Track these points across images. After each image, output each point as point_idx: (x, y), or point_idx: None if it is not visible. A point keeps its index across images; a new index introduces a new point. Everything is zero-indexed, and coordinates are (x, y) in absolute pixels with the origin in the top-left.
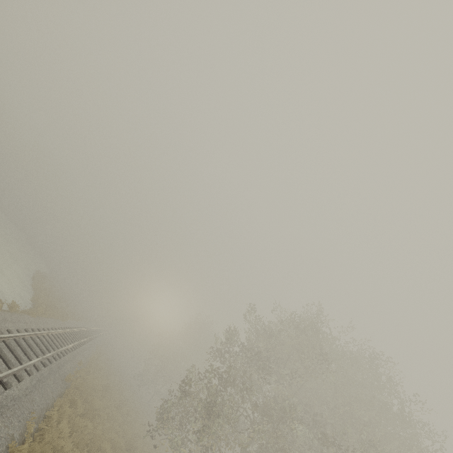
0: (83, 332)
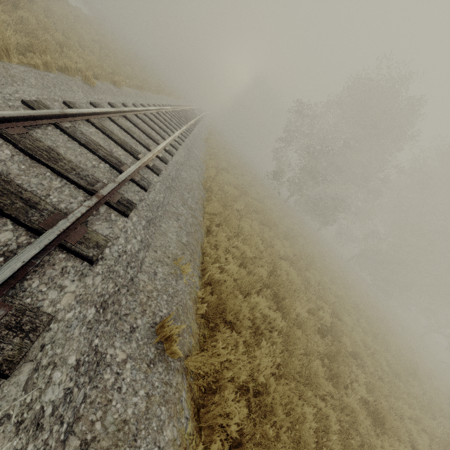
0: (172, 115)
